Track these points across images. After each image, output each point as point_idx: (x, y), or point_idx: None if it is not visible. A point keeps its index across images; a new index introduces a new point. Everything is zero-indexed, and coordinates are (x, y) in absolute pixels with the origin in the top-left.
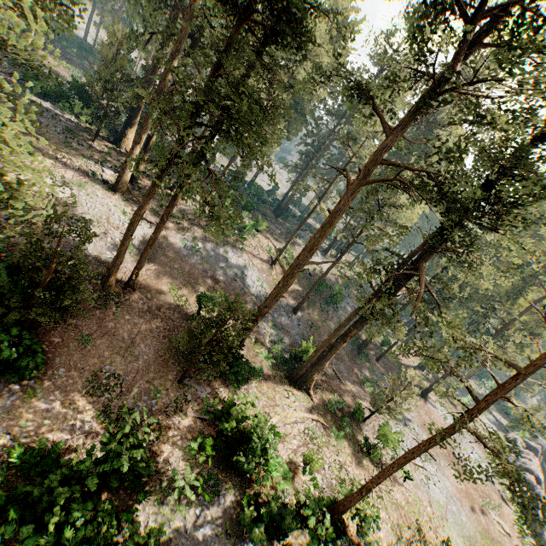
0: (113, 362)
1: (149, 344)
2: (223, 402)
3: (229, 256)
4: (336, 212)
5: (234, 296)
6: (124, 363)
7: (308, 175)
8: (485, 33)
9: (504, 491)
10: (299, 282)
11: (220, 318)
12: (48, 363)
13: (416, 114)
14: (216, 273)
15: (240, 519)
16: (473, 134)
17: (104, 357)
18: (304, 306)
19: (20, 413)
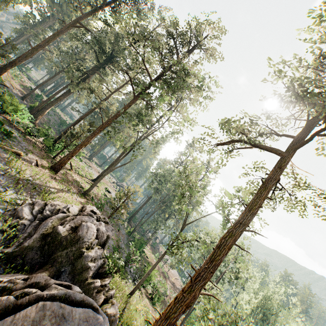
0: None
1: None
2: None
3: None
4: (60, 31)
5: None
6: None
7: (31, 36)
8: (111, 2)
9: (114, 185)
10: (24, 89)
11: None
12: None
13: (91, 13)
14: None
15: (11, 121)
16: (107, 33)
17: None
18: (29, 101)
19: None
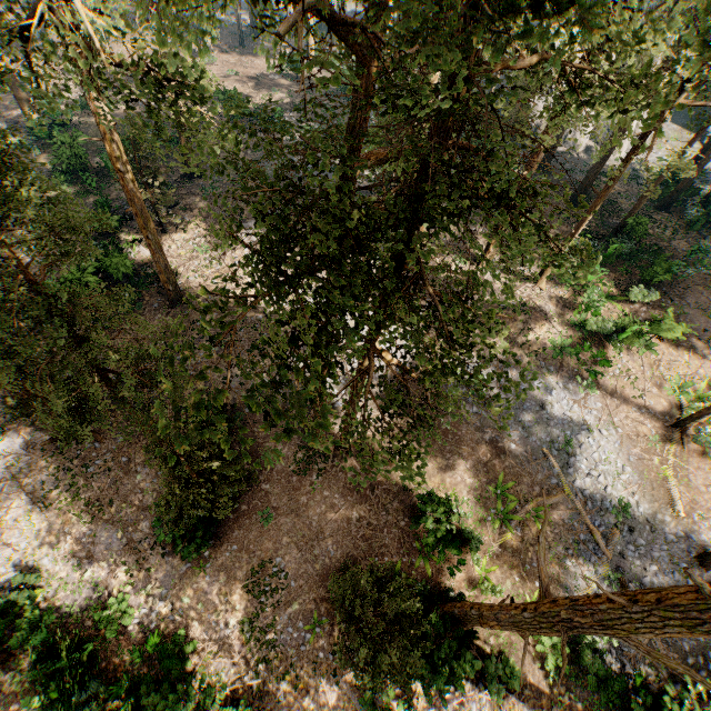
0: (287, 554)
1: (340, 541)
2: (390, 709)
3: (549, 399)
4: None
5: (527, 488)
6: (298, 560)
7: None
8: None
9: None
10: None
11: (468, 535)
12: (227, 534)
13: None
14: (502, 435)
15: None
16: None
17: (280, 544)
18: None
19: (187, 584)
